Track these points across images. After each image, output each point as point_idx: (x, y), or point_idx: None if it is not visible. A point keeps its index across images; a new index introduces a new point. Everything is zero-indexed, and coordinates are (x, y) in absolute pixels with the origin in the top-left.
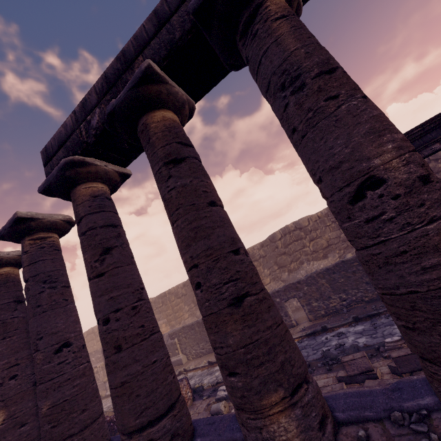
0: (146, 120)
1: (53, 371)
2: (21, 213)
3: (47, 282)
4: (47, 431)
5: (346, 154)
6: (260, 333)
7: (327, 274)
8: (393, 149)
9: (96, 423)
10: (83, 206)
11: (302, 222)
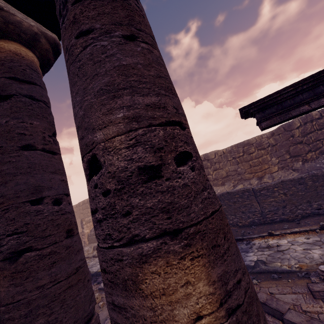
0: None
1: None
2: None
3: None
4: None
5: (80, 118)
6: (26, 294)
7: None
8: (124, 119)
9: None
10: None
11: (210, 155)
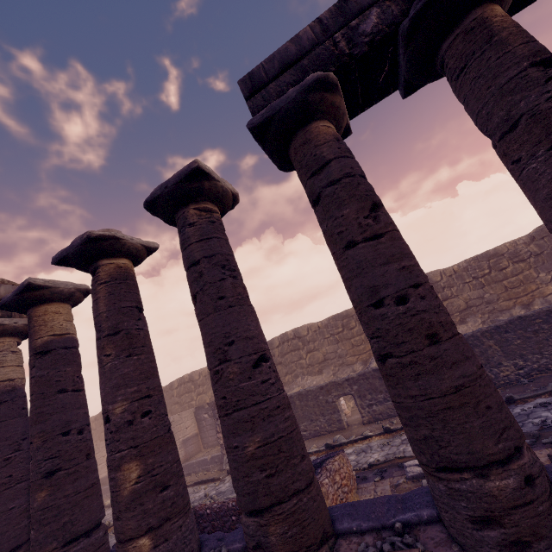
0: (482, 13)
1: (257, 392)
2: (200, 162)
3: (226, 268)
4: (259, 483)
5: None
6: None
7: (497, 333)
8: None
9: (315, 480)
10: (328, 146)
11: (432, 277)
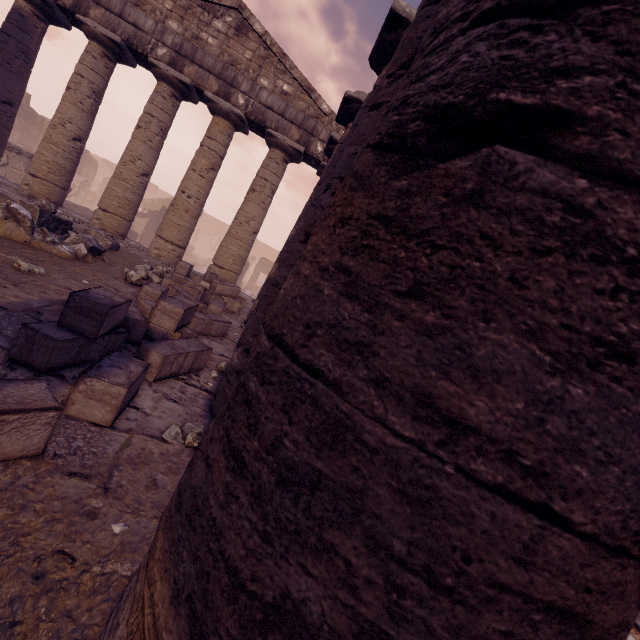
0: None
1: None
2: (398, 2)
3: None
4: (262, 296)
5: None
6: (355, 370)
7: None
8: None
9: None
10: None
11: None
